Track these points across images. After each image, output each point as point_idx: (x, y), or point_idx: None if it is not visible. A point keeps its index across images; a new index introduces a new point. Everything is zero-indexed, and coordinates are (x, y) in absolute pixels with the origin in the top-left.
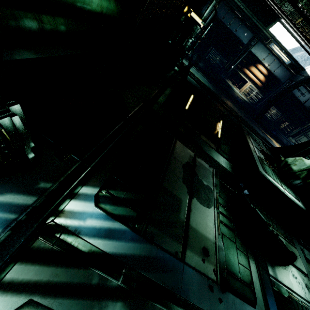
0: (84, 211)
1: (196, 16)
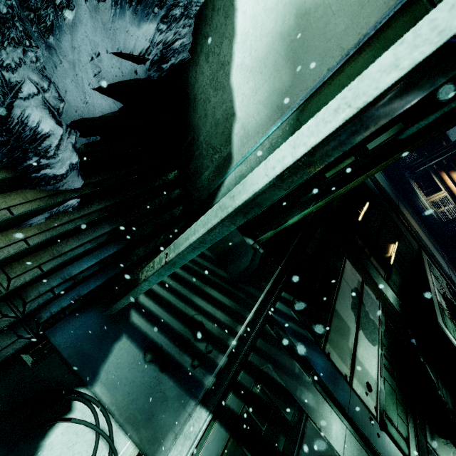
0: (286, 313)
1: None
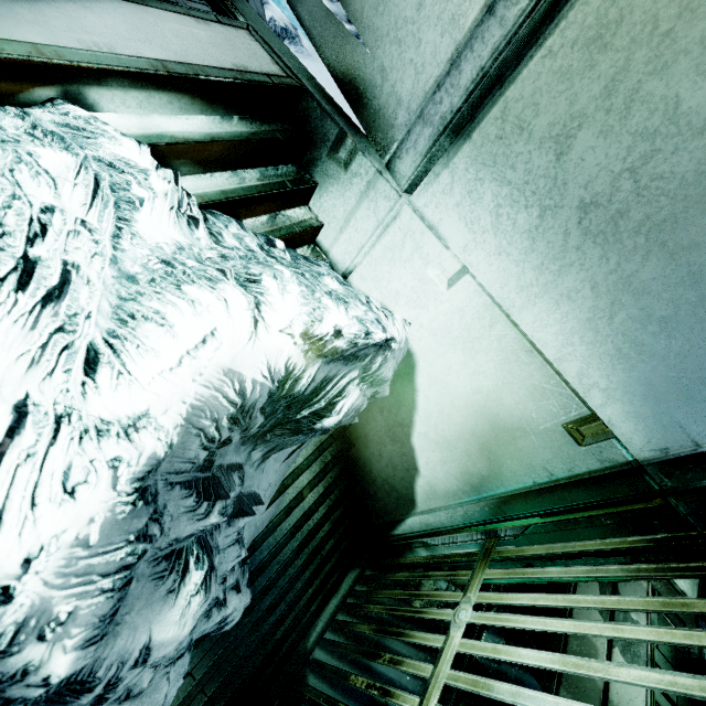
0: None
1: None
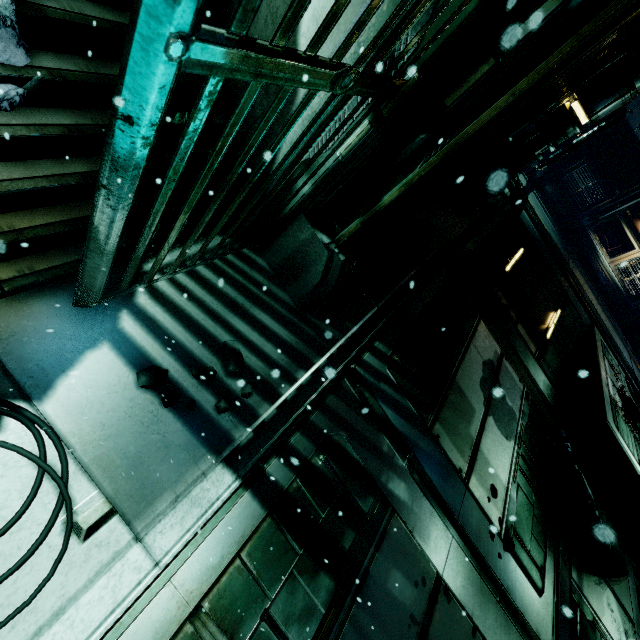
0: (378, 370)
1: (581, 111)
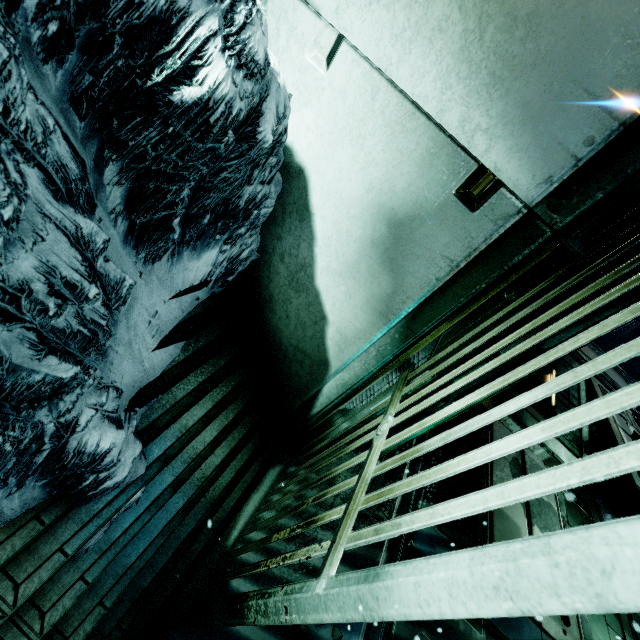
0: (430, 534)
1: None
